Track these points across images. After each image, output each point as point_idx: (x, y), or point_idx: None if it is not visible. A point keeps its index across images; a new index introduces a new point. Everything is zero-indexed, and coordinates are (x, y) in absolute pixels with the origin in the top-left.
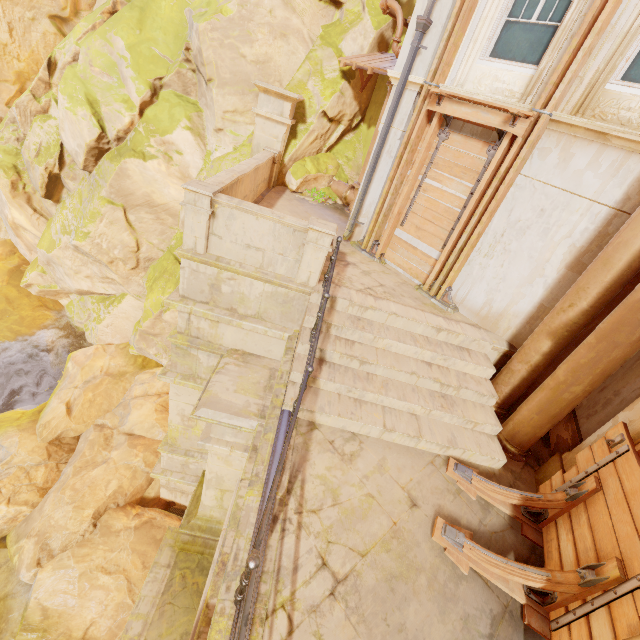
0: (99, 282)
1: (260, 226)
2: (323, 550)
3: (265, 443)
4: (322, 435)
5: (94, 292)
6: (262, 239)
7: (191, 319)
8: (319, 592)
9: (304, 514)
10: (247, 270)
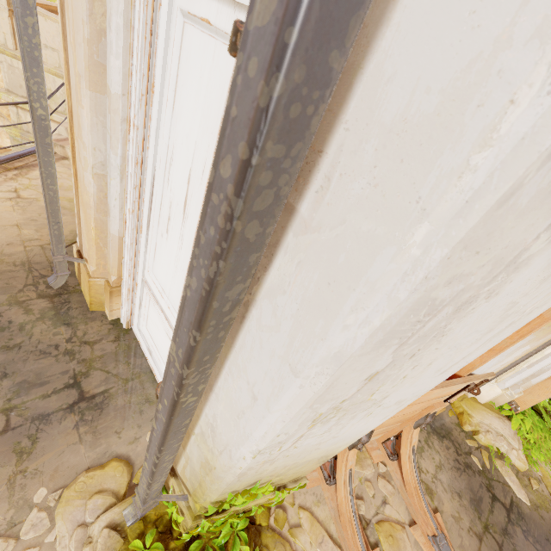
0: (7, 138)
1: (50, 27)
2: (20, 189)
3: (16, 151)
4: (69, 163)
5: (6, 149)
6: (54, 40)
7: (19, 113)
8: (1, 196)
9: (20, 177)
10: (47, 66)
